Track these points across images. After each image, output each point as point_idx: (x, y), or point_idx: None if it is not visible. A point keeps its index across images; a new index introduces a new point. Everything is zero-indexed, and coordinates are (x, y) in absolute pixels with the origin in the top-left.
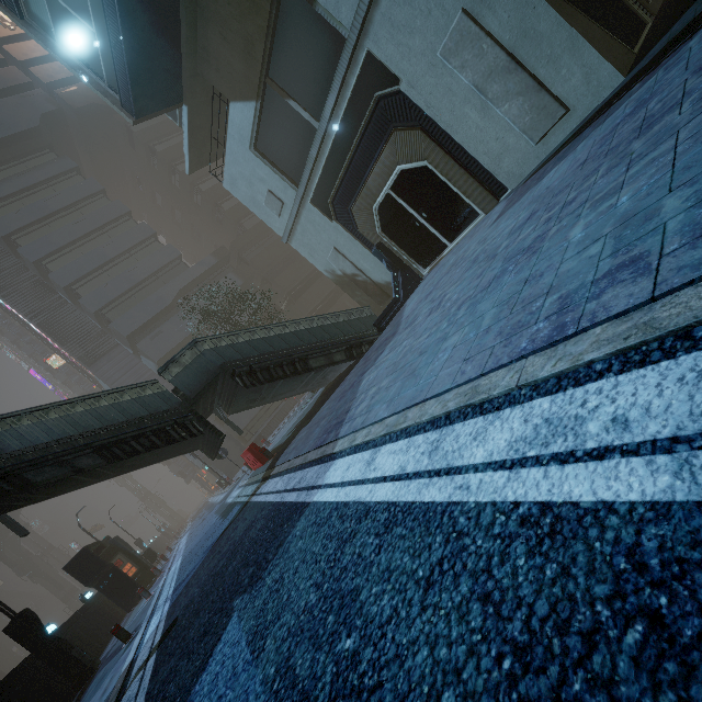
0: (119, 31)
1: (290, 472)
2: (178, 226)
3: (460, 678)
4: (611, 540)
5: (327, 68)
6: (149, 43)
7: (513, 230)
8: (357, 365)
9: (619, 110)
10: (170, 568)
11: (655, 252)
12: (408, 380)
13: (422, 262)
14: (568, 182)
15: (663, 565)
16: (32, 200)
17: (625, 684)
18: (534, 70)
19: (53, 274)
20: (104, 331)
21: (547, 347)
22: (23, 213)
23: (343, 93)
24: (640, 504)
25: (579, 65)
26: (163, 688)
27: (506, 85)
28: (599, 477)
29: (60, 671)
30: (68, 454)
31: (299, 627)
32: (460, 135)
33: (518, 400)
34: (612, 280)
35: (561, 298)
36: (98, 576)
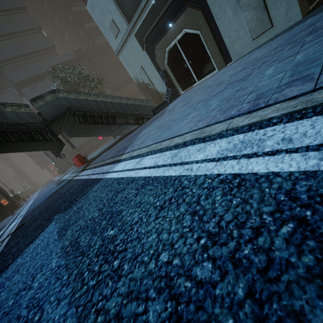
0: None
1: (96, 167)
2: (55, 28)
3: (173, 247)
4: (276, 187)
5: None
6: None
7: (233, 74)
8: (139, 127)
9: (298, 28)
10: (26, 204)
11: (317, 73)
12: (166, 130)
13: (182, 87)
14: (266, 55)
15: (309, 197)
16: None
17: (279, 251)
18: None
19: None
20: (1, 76)
21: (247, 113)
22: None
23: None
24: (296, 172)
25: (286, 2)
26: (10, 249)
27: (250, 0)
28: (271, 162)
29: None
30: None
31: (86, 226)
32: (220, 22)
33: (225, 136)
34: (289, 85)
35: (257, 94)
36: None
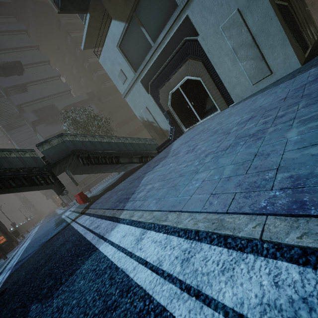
0: None
1: (94, 216)
2: (73, 75)
3: None
4: None
5: (165, 17)
6: None
7: (240, 122)
8: (143, 166)
9: (303, 78)
10: (23, 244)
11: None
12: (171, 190)
13: (186, 125)
14: (276, 106)
15: None
16: None
17: None
18: (262, 49)
19: None
20: (20, 116)
21: (288, 215)
22: None
23: (170, 32)
24: None
25: (283, 53)
26: None
27: (247, 52)
28: None
29: None
30: None
31: None
32: (219, 70)
33: (261, 252)
34: None
35: (292, 178)
36: None
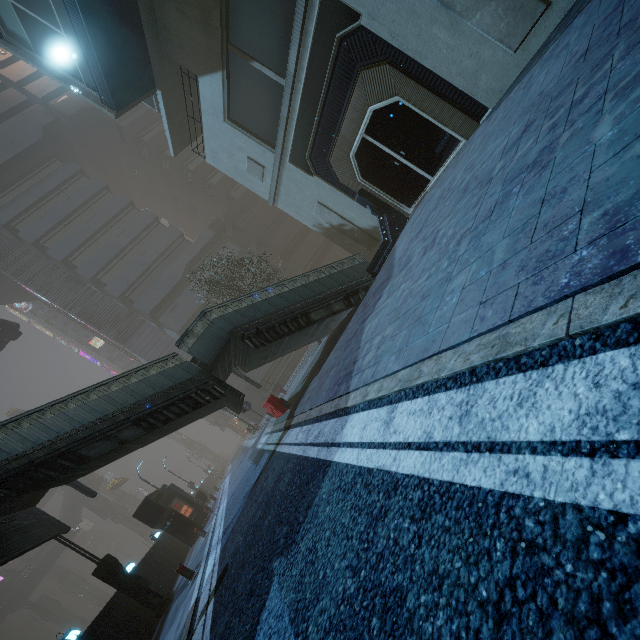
0: (84, 28)
1: (308, 423)
2: (176, 207)
3: None
4: None
5: (284, 20)
6: (114, 34)
7: (507, 149)
8: (356, 312)
9: None
10: (219, 508)
11: None
12: (414, 328)
13: (406, 201)
14: (569, 79)
15: None
16: (50, 206)
17: None
18: None
19: (79, 269)
20: (130, 312)
21: (604, 281)
22: (45, 219)
23: (304, 43)
24: None
25: None
26: None
27: None
28: None
29: (143, 603)
30: (111, 430)
31: (341, 621)
32: (430, 60)
33: (572, 354)
34: None
35: (606, 215)
36: (161, 519)
